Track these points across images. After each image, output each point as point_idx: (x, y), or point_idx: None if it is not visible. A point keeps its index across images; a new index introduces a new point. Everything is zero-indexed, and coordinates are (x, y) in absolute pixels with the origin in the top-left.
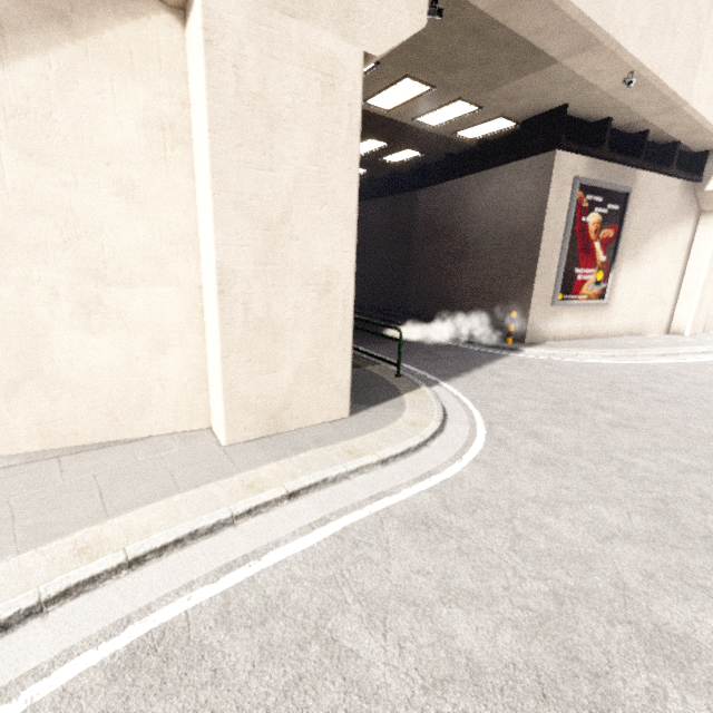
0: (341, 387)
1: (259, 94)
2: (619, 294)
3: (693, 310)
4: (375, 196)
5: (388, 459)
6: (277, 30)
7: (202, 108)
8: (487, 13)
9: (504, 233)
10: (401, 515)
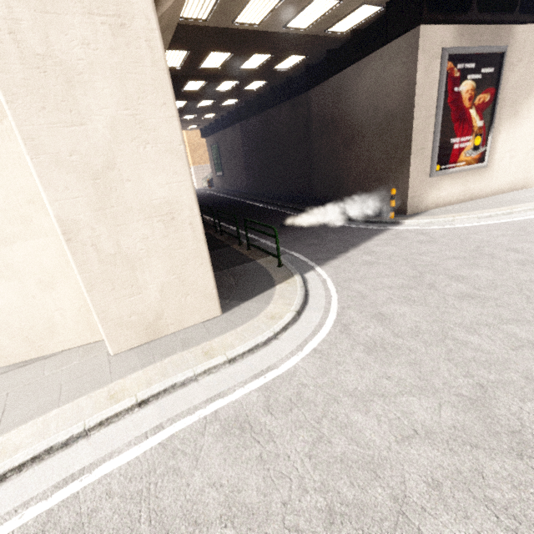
0: (207, 293)
1: (45, 53)
2: (500, 154)
3: None
4: (278, 102)
5: (235, 358)
6: None
7: None
8: None
9: (381, 117)
10: (225, 418)
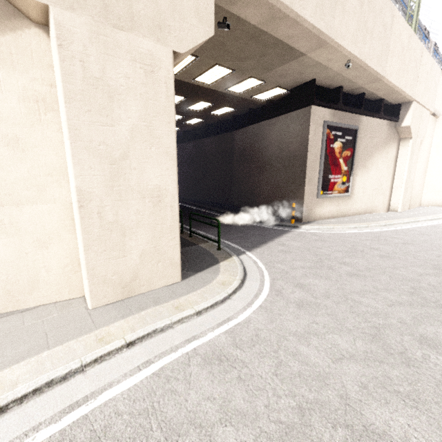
0: (174, 262)
1: (100, 78)
2: (357, 189)
3: (401, 196)
4: (209, 135)
5: (201, 311)
6: (111, 38)
7: (59, 88)
8: (258, 27)
9: (285, 155)
10: (204, 353)
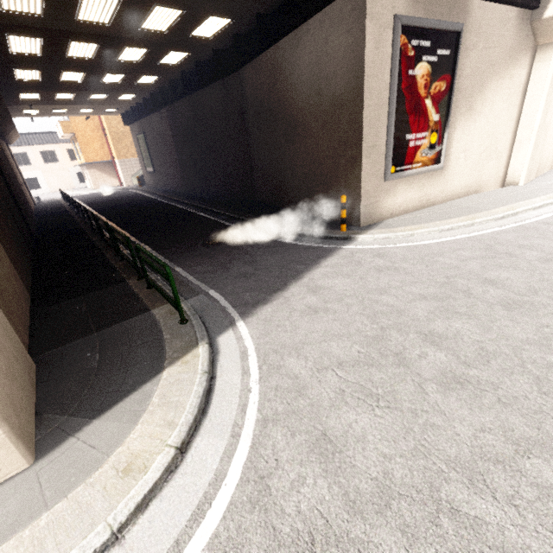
0: None
1: None
2: (456, 154)
3: (528, 158)
4: (206, 82)
5: None
6: None
7: None
8: None
9: (325, 104)
10: None
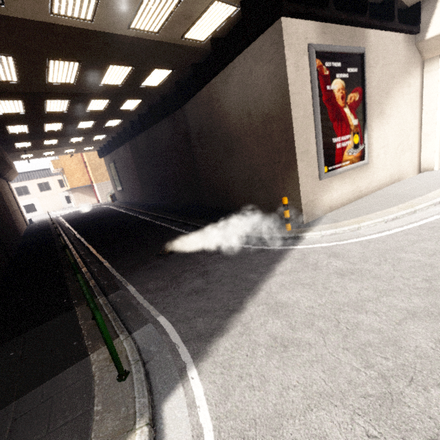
0: None
1: None
2: (376, 151)
3: (437, 147)
4: (157, 119)
5: None
6: None
7: None
8: None
9: (256, 121)
10: None
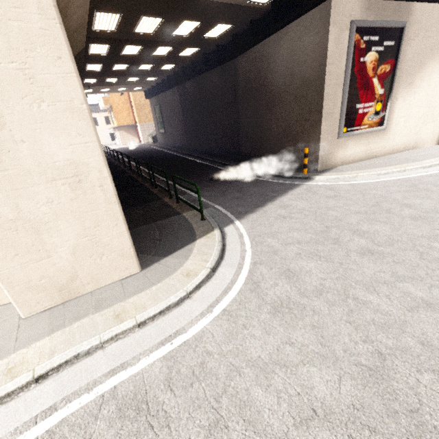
0: (124, 252)
1: None
2: (397, 119)
3: None
4: (209, 68)
5: (145, 321)
6: None
7: None
8: None
9: (297, 83)
10: (123, 396)
